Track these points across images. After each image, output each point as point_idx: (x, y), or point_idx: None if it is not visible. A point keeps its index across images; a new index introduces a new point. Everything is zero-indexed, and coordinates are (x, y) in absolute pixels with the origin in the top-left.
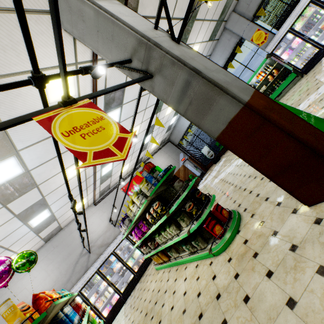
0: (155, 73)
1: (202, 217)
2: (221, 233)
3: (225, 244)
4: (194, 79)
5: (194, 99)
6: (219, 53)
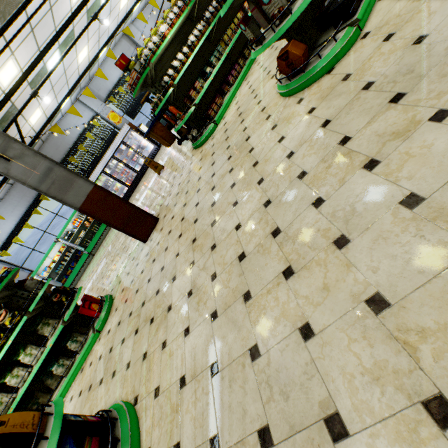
0: (14, 159)
1: (76, 297)
2: (100, 308)
3: (107, 311)
4: (57, 167)
5: (57, 180)
6: (16, 198)
